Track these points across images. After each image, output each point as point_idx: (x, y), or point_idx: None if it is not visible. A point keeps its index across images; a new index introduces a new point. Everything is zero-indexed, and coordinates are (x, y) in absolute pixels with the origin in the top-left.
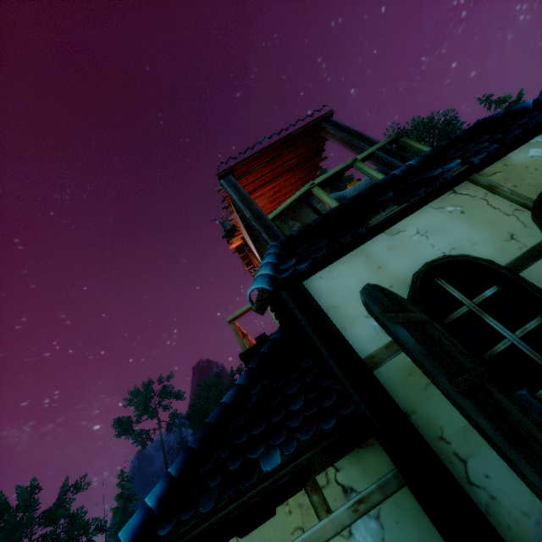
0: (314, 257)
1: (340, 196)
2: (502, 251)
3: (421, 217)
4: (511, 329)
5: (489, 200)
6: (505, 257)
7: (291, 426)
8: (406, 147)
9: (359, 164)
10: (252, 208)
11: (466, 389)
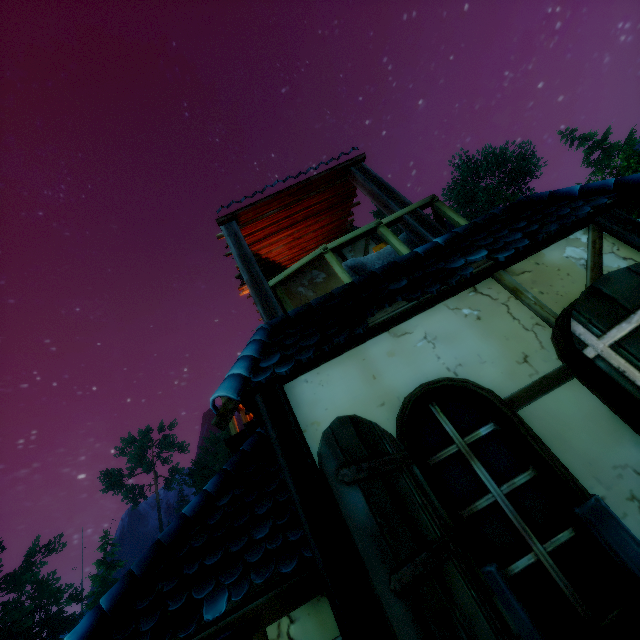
0: (298, 359)
1: (359, 263)
2: (511, 375)
3: (432, 317)
4: (498, 482)
5: (510, 306)
6: (512, 384)
7: (249, 561)
8: (440, 214)
9: (383, 230)
10: (252, 270)
11: (410, 582)
